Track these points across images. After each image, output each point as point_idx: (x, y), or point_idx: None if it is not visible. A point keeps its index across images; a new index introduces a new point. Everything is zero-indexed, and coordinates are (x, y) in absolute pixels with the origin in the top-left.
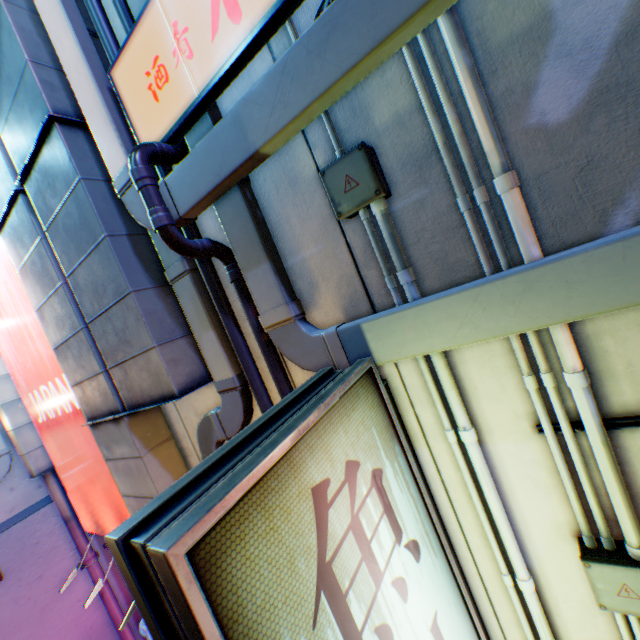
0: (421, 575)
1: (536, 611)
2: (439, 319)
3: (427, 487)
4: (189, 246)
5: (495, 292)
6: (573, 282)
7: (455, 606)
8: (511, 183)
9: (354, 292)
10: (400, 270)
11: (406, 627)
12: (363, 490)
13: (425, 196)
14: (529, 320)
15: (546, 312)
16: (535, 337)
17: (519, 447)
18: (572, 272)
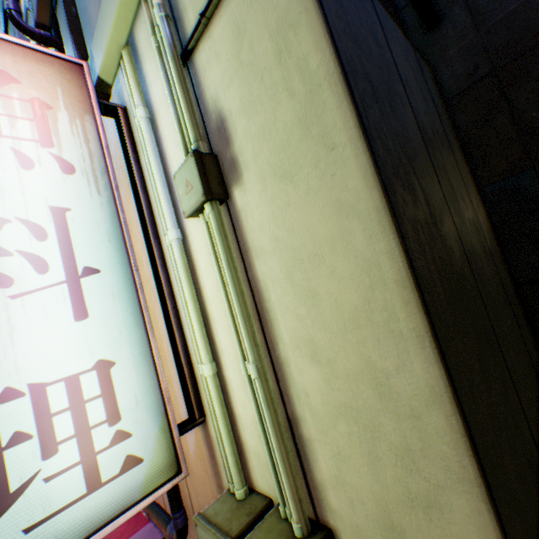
0: (64, 182)
1: (178, 259)
2: (106, 10)
3: (145, 188)
4: (27, 28)
5: None
6: None
7: (108, 235)
8: None
9: None
10: None
11: (13, 177)
12: (14, 95)
13: None
14: None
15: None
16: (151, 2)
17: (169, 116)
18: None
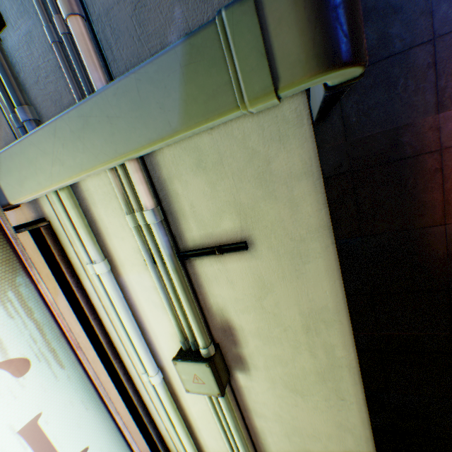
0: (22, 387)
1: (163, 397)
2: (38, 156)
3: (94, 312)
4: None
5: (67, 127)
6: (113, 117)
7: (84, 404)
8: (69, 8)
9: (7, 134)
10: (17, 107)
11: None
12: None
13: (32, 28)
14: (95, 157)
15: (103, 149)
16: (126, 179)
17: (142, 277)
18: (111, 107)
